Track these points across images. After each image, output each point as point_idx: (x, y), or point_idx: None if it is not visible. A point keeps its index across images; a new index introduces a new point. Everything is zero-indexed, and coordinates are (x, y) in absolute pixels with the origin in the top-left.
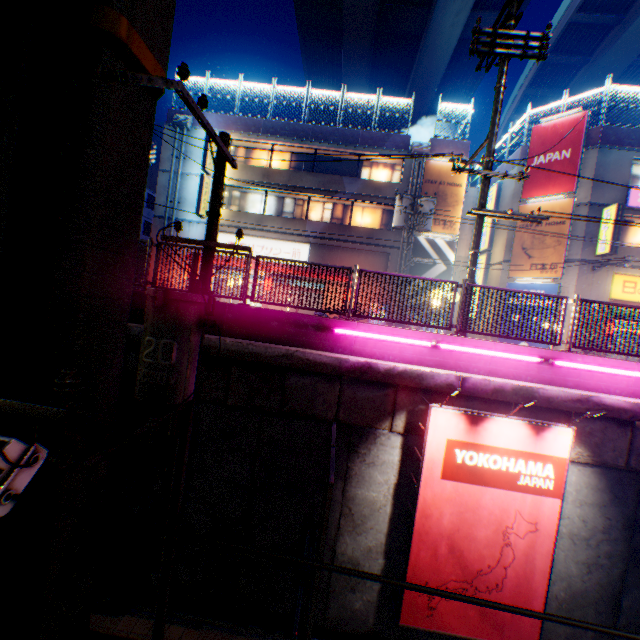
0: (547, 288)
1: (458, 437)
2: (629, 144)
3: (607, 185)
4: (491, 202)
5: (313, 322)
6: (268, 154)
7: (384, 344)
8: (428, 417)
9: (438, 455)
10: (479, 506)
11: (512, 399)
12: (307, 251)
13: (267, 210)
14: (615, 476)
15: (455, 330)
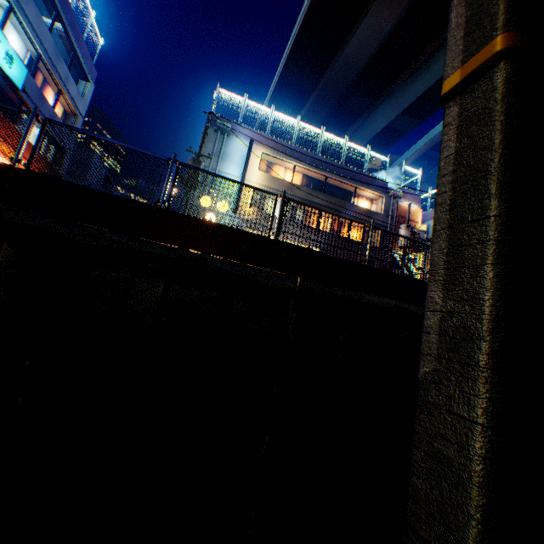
0: None
1: None
2: None
3: None
4: None
5: None
6: (285, 171)
7: None
8: None
9: None
10: None
11: None
12: None
13: None
14: None
15: None
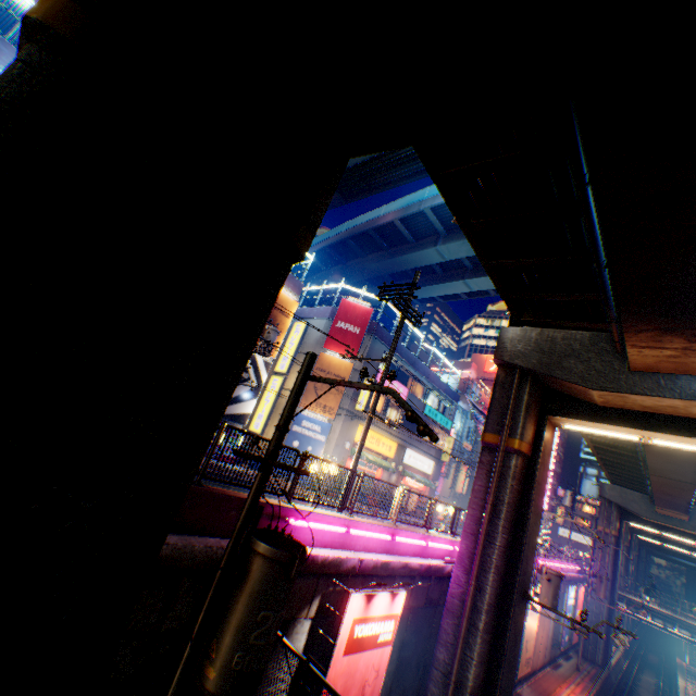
0: (324, 425)
1: (359, 614)
2: (386, 341)
3: (371, 362)
4: (299, 334)
5: (269, 510)
6: None
7: (314, 529)
8: (348, 602)
9: (346, 634)
10: (357, 669)
11: (380, 571)
12: None
13: None
14: (402, 613)
15: (351, 511)
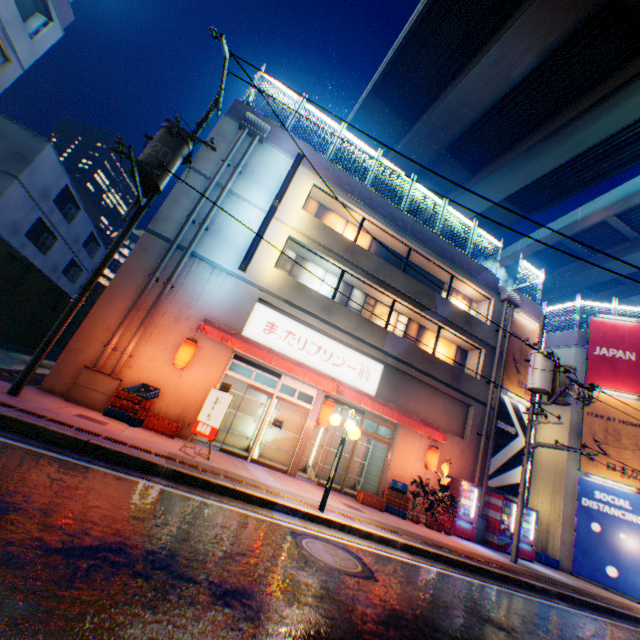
0: (632, 498)
1: None
2: None
3: None
4: None
5: None
6: (345, 224)
7: None
8: None
9: None
10: None
11: None
12: (378, 373)
13: (327, 293)
14: None
15: None
